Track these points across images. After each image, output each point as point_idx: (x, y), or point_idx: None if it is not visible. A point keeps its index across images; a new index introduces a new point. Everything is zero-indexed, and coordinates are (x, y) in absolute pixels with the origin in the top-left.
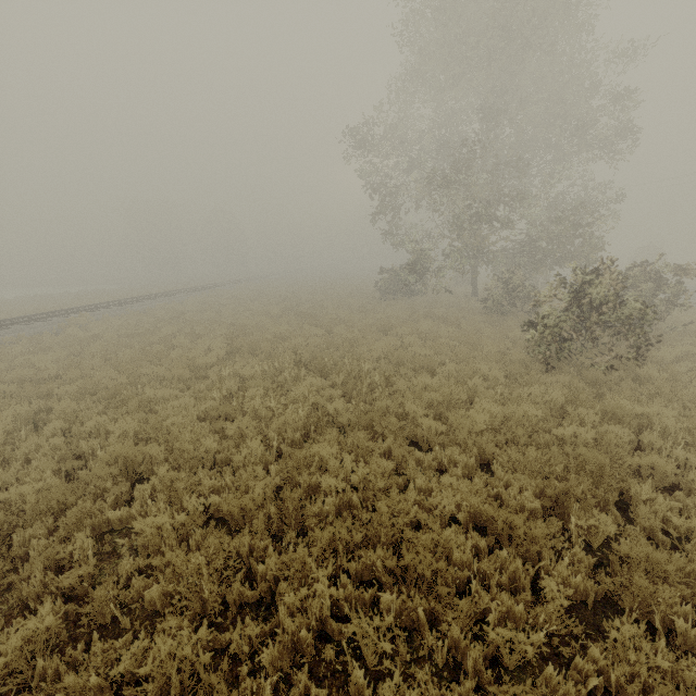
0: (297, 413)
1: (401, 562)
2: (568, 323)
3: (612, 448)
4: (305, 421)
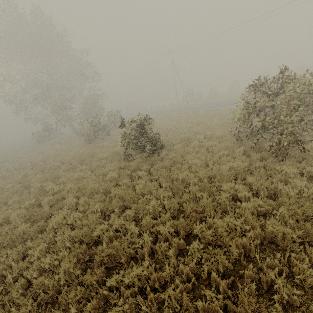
0: (18, 177)
1: (51, 177)
2: (90, 132)
3: (94, 152)
4: (22, 178)
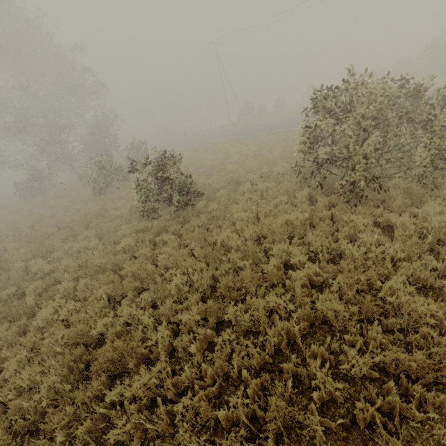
0: None
1: (41, 251)
2: (99, 178)
3: (106, 208)
4: None
